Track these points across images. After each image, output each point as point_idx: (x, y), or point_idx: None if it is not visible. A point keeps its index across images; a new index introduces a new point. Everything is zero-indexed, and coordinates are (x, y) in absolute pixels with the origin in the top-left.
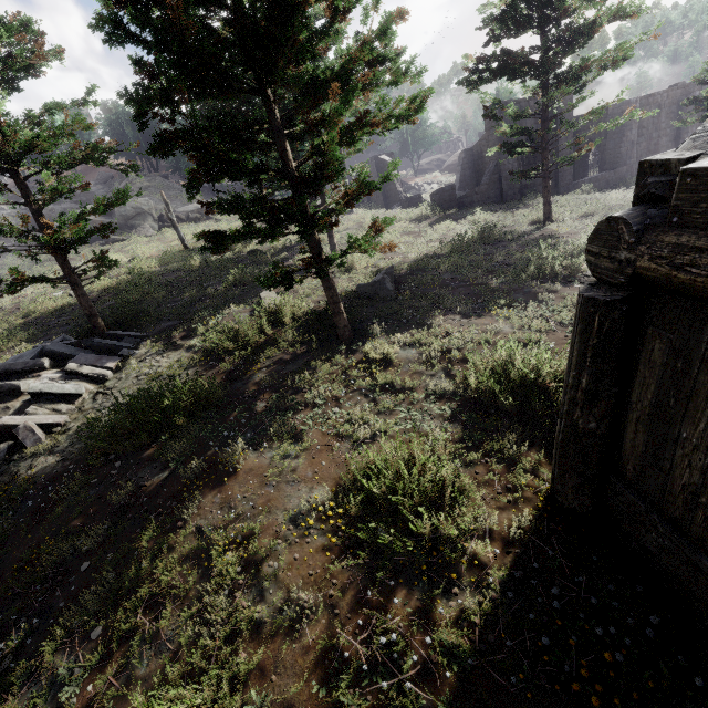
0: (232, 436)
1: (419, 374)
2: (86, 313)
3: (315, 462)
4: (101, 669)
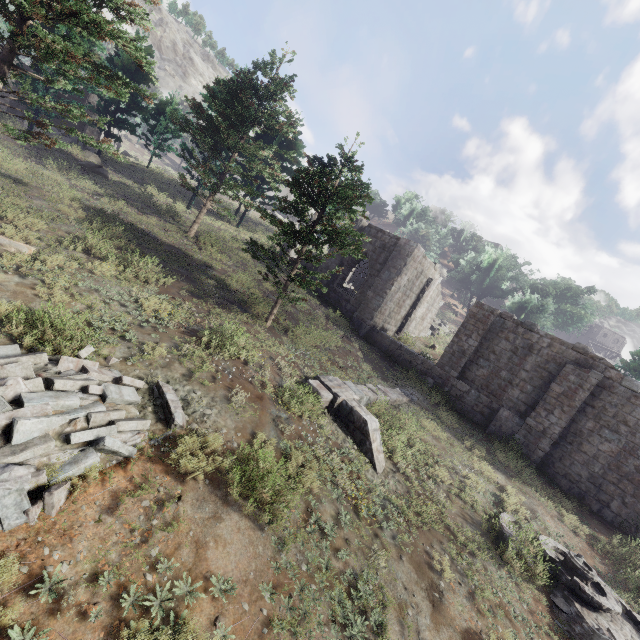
0: None
1: None
2: None
3: None
4: None
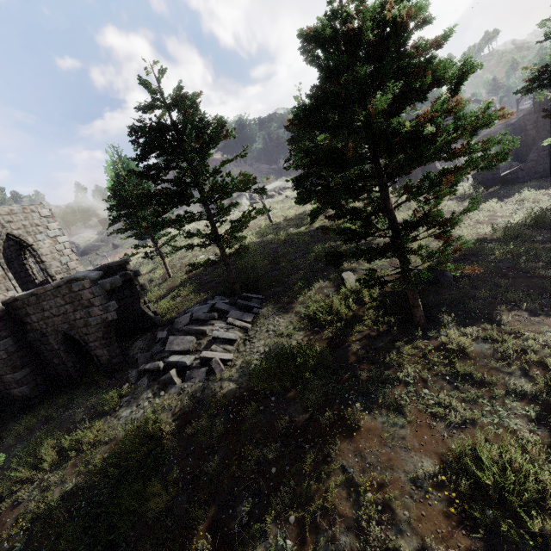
0: (350, 398)
1: (496, 370)
2: (231, 281)
3: (418, 435)
4: (301, 546)
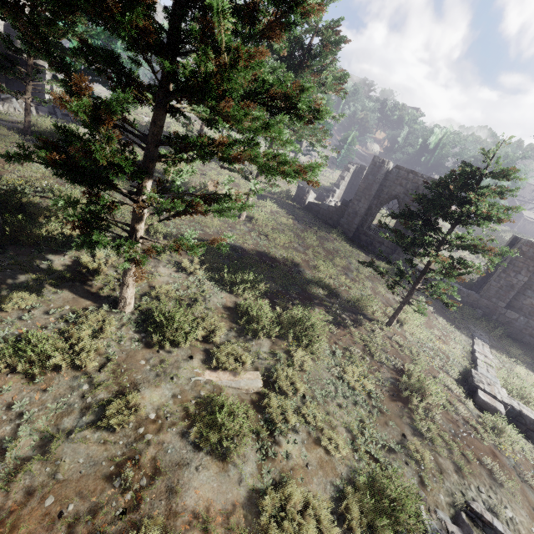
0: None
1: None
2: None
3: None
4: None
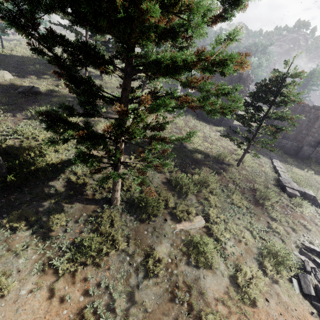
0: None
1: None
2: None
3: None
4: None
